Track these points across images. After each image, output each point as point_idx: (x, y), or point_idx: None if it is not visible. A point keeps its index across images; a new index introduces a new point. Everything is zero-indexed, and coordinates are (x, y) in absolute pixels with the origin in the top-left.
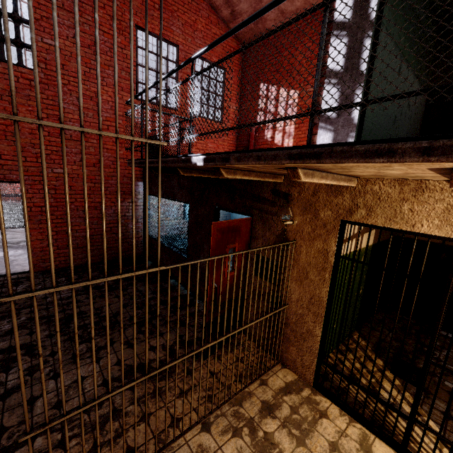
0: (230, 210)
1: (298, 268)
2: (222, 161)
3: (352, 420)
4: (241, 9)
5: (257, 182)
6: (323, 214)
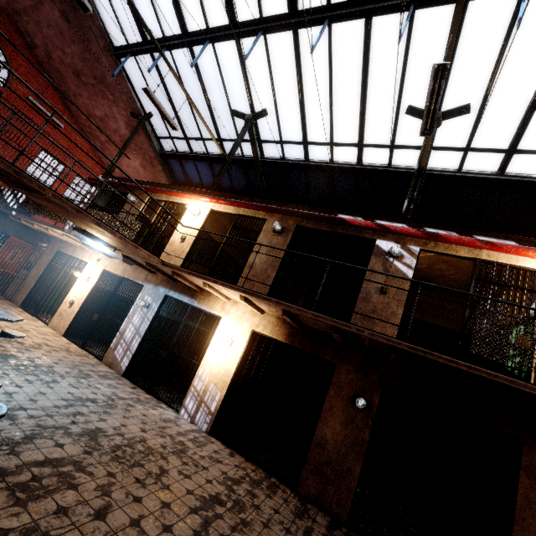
0: (30, 243)
1: (39, 265)
2: (19, 215)
3: (25, 311)
4: (115, 171)
5: (45, 235)
6: (55, 248)
